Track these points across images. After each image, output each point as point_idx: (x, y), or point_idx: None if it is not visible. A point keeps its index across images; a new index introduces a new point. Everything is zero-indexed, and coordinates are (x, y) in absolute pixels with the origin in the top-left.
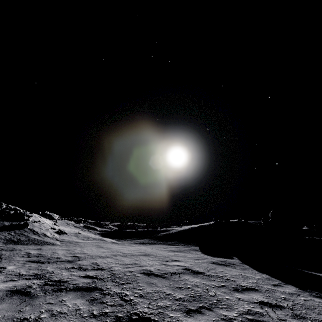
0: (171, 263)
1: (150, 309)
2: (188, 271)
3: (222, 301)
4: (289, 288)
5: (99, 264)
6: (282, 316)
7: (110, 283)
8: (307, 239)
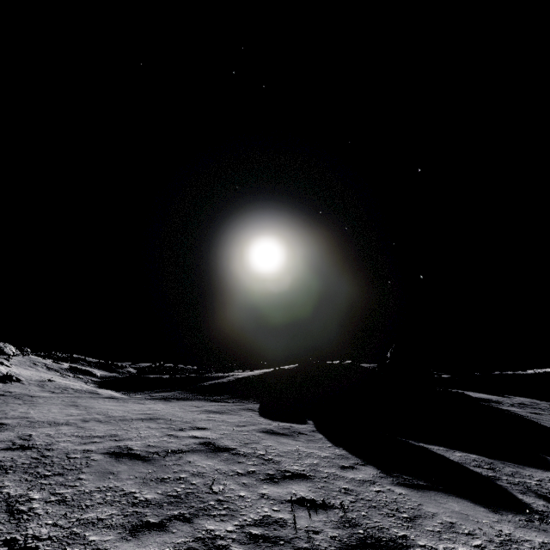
0: (186, 434)
1: (54, 529)
2: (206, 448)
3: (226, 502)
4: (366, 472)
5: (34, 438)
6: (318, 525)
7: (17, 475)
8: (438, 392)
